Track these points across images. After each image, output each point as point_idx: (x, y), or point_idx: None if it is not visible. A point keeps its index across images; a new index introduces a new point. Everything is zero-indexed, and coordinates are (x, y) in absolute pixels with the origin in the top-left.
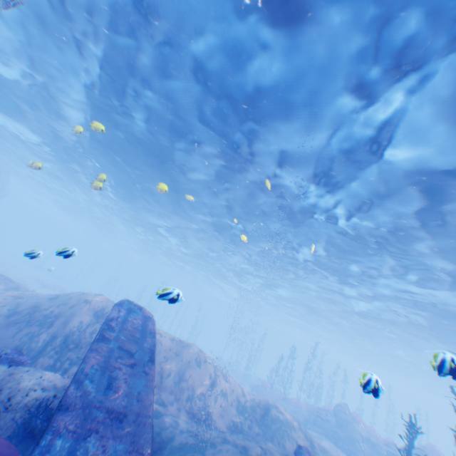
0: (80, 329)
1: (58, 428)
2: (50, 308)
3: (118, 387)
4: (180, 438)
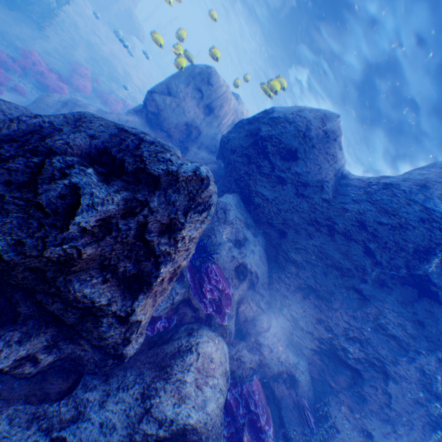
0: None
1: None
2: None
3: None
4: None
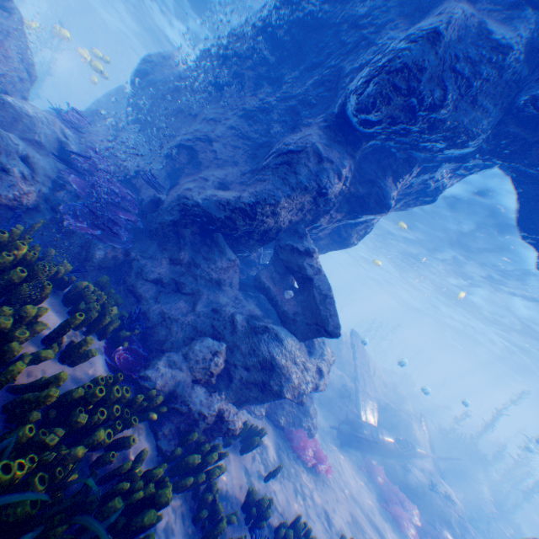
0: None
1: (358, 397)
2: None
3: (364, 381)
4: (381, 402)
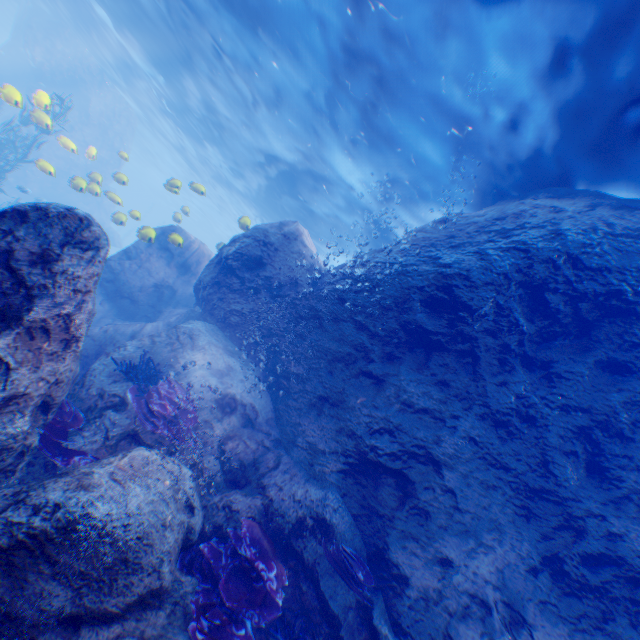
0: None
1: None
2: None
3: None
4: None
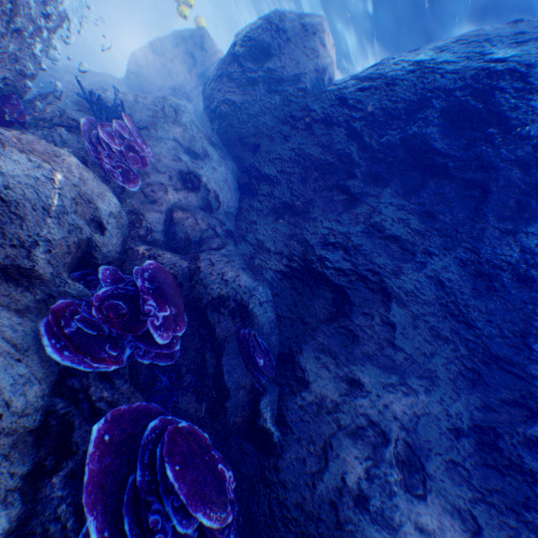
0: None
1: None
2: None
3: None
4: None
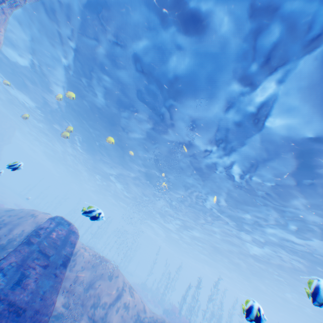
0: (20, 236)
1: None
2: (3, 217)
3: (27, 284)
4: None
